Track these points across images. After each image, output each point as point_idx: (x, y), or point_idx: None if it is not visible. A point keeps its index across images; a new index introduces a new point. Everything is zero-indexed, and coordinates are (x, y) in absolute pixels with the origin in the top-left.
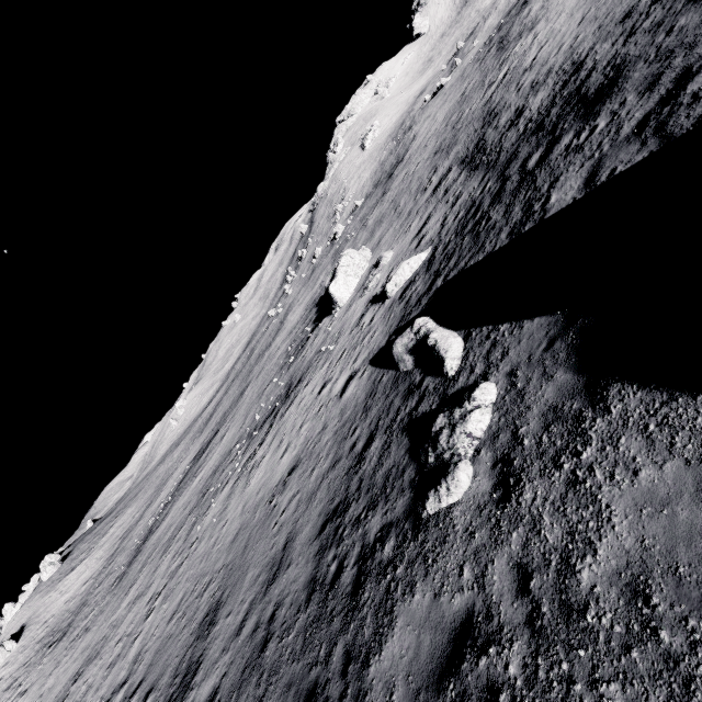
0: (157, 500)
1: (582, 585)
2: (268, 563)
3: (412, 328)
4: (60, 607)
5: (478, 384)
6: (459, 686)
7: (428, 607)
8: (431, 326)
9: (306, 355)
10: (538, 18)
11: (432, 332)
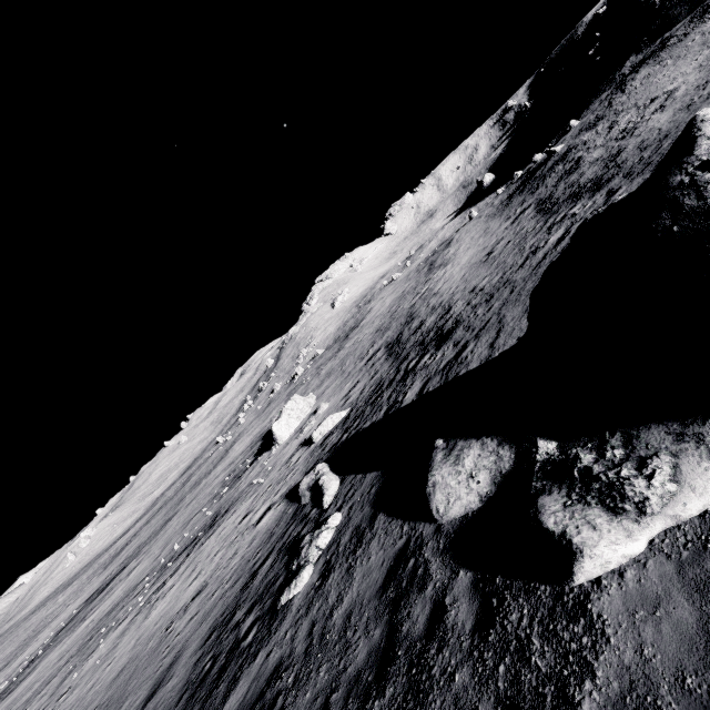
0: (18, 658)
1: (333, 621)
2: (149, 685)
3: (315, 470)
4: None
5: (333, 513)
6: (262, 703)
7: (261, 664)
8: (326, 470)
9: (239, 486)
10: (450, 260)
11: (324, 475)
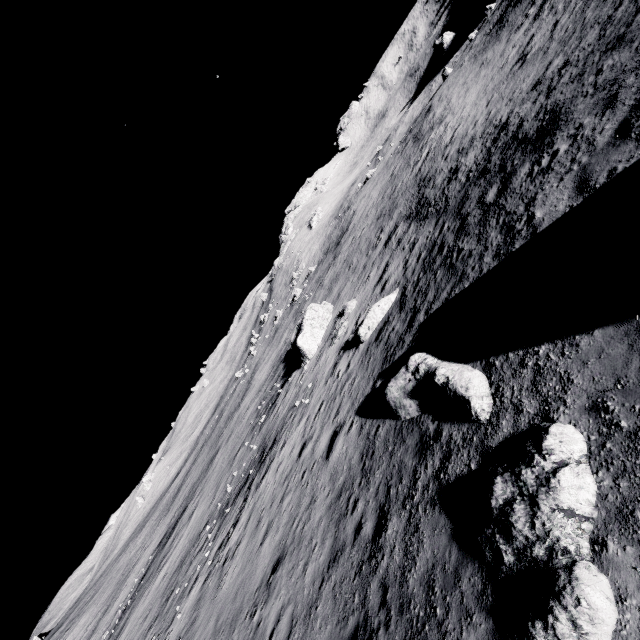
0: (114, 604)
1: None
2: None
3: (408, 367)
4: None
5: (544, 428)
6: None
7: None
8: (432, 361)
9: (278, 413)
10: (443, 115)
11: (437, 368)
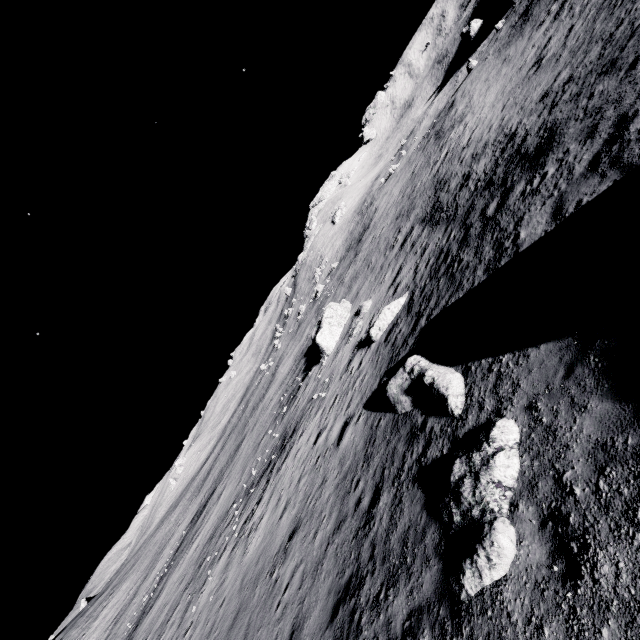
0: (152, 572)
1: None
2: None
3: (405, 368)
4: None
5: (494, 422)
6: None
7: None
8: (424, 364)
9: (299, 404)
10: (464, 113)
11: (427, 370)
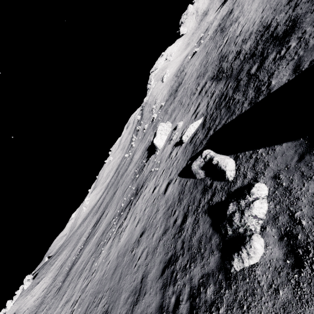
0: (76, 247)
1: None
2: (132, 290)
3: (202, 156)
4: (31, 303)
5: (253, 184)
6: None
7: None
8: (212, 154)
9: (144, 173)
10: (238, 16)
11: (214, 157)
